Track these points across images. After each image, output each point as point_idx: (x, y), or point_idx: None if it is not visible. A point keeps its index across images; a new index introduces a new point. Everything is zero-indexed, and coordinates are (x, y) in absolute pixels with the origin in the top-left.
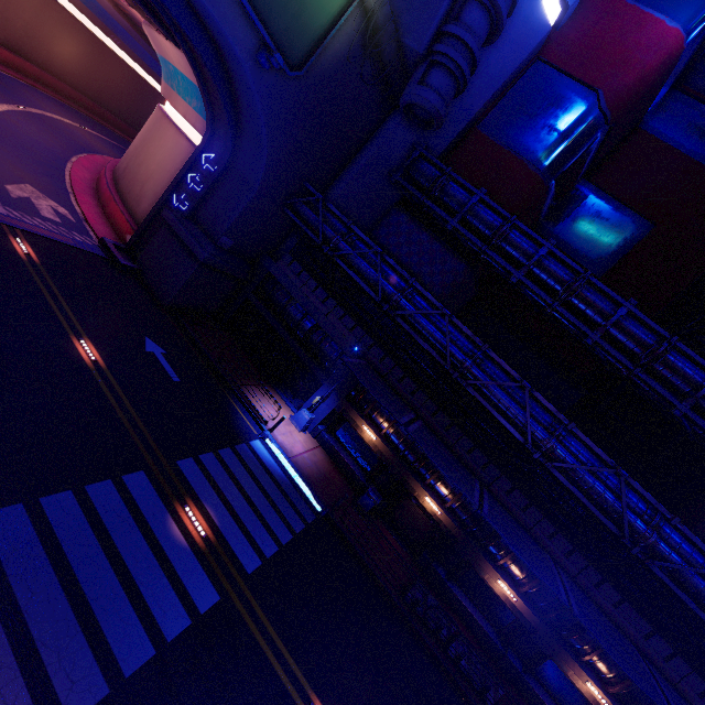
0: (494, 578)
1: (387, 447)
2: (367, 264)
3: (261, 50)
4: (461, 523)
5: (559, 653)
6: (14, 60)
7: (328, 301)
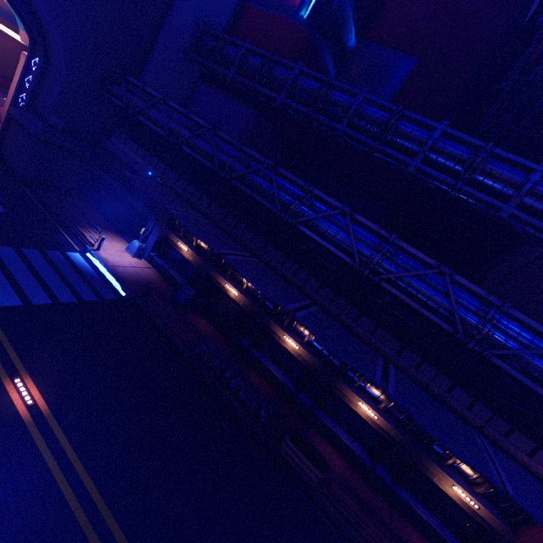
0: (281, 336)
1: (196, 254)
2: (158, 113)
3: None
4: (259, 303)
5: (335, 384)
6: None
7: (146, 156)
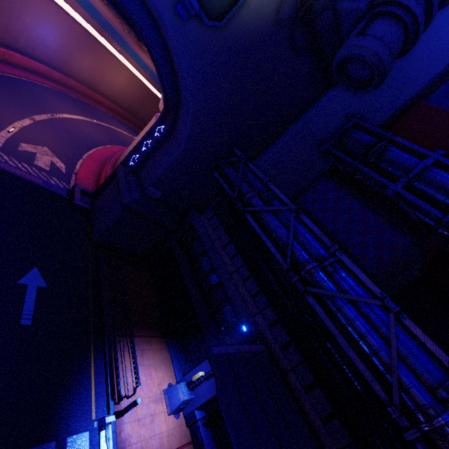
0: None
1: None
2: (278, 223)
3: (180, 0)
4: None
5: None
6: (111, 105)
7: (236, 258)
